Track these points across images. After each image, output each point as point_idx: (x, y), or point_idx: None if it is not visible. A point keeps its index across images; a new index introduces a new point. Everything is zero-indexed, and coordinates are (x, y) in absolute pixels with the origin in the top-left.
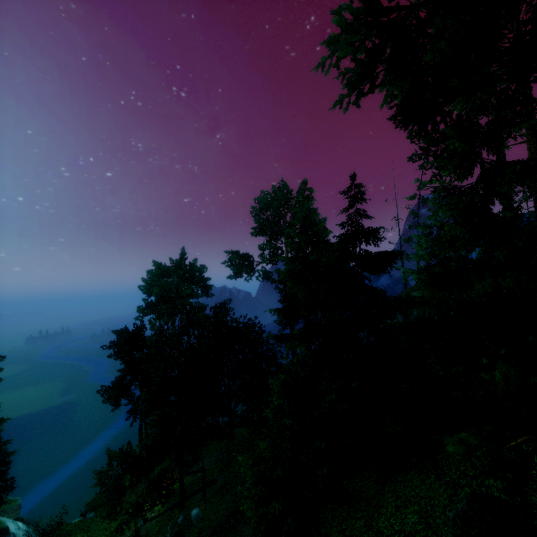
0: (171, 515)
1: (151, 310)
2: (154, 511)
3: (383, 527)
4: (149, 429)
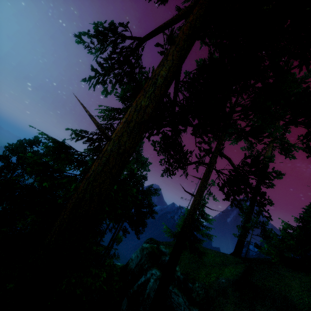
0: None
1: (0, 159)
2: None
3: None
4: None
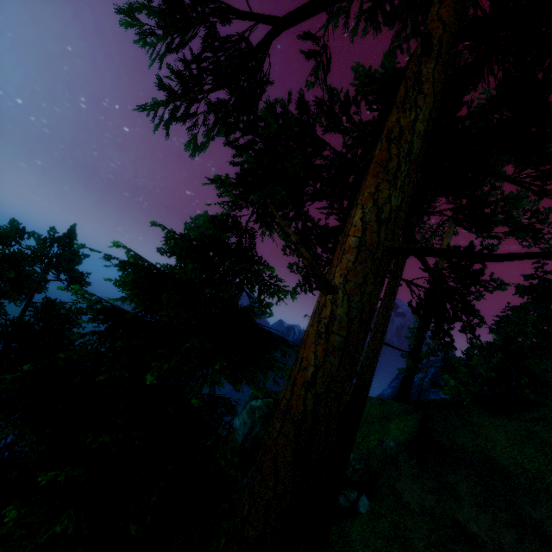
0: None
1: None
2: None
3: None
4: None
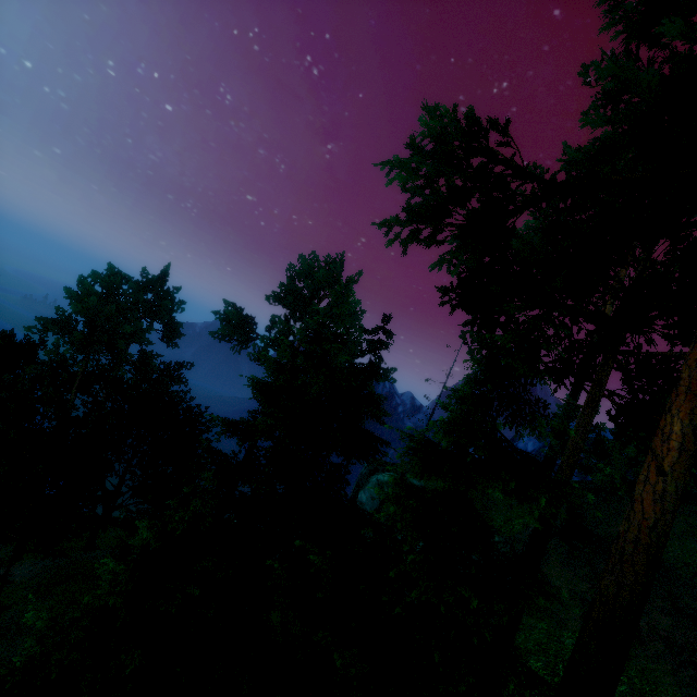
0: None
1: (58, 329)
2: None
3: None
4: None
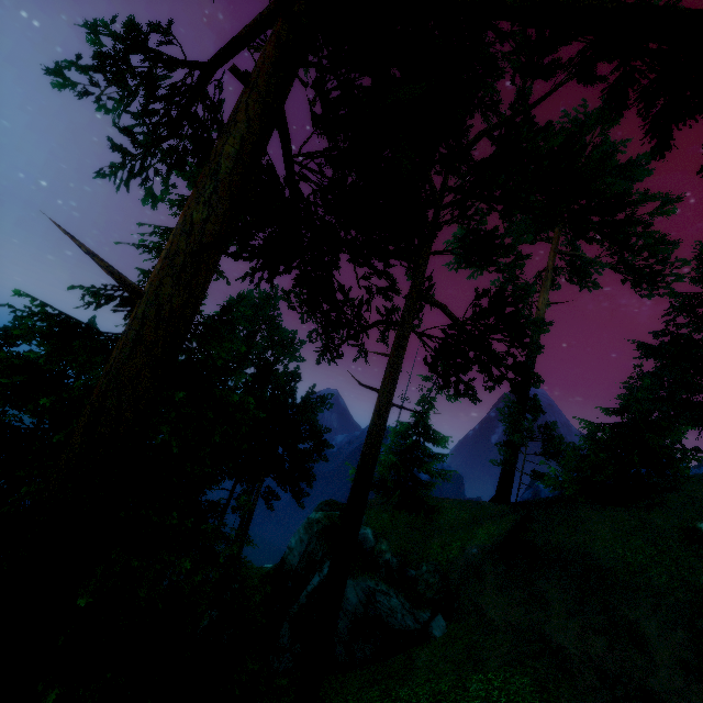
0: None
1: None
2: None
3: None
4: None
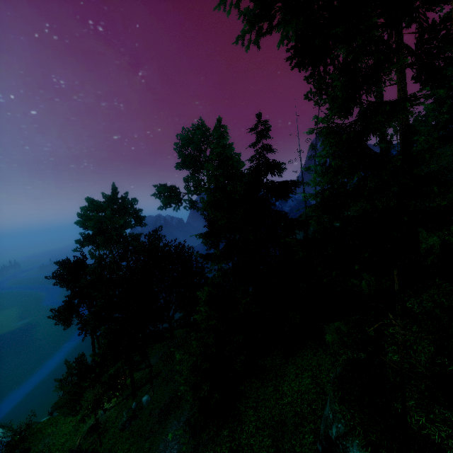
0: (126, 403)
1: (89, 242)
2: (112, 402)
3: (286, 390)
4: (101, 340)
